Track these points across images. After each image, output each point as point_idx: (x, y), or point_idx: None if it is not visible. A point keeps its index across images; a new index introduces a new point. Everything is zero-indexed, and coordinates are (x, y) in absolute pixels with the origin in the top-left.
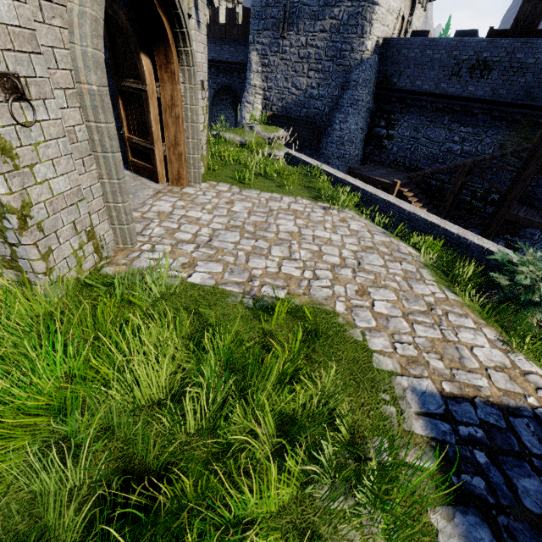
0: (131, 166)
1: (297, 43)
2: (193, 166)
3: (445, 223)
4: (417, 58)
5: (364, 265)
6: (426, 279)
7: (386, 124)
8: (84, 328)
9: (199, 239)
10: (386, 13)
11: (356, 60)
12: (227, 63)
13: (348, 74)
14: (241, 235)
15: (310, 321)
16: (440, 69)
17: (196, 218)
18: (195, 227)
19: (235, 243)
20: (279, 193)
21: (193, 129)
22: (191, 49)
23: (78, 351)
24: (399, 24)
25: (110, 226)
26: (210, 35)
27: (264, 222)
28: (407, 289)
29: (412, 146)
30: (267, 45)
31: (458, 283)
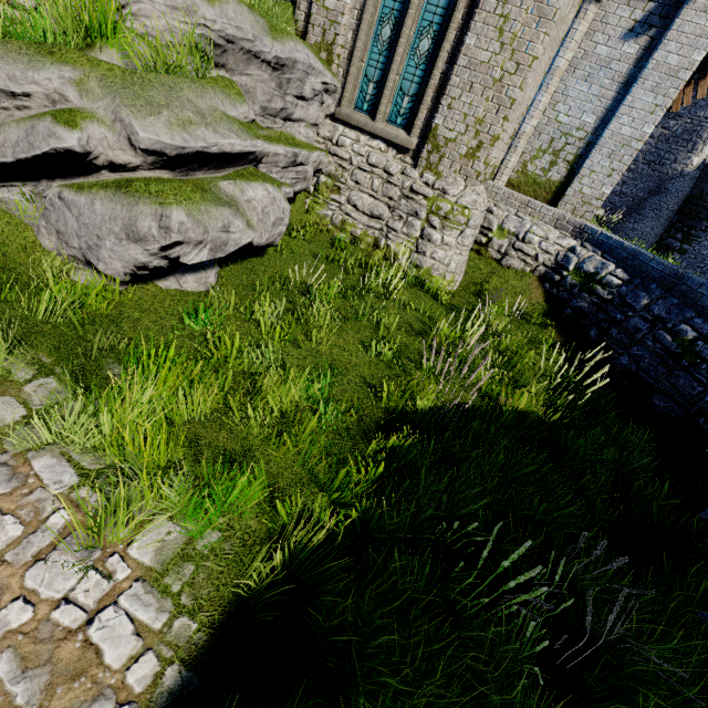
0: None
1: None
2: None
3: None
4: None
5: None
6: None
7: (683, 238)
8: None
9: None
10: None
11: (676, 171)
12: None
13: (661, 181)
14: None
15: None
16: None
17: None
18: None
19: None
20: None
21: None
22: None
23: None
24: None
25: None
26: None
27: None
28: None
29: (706, 265)
30: None
31: None
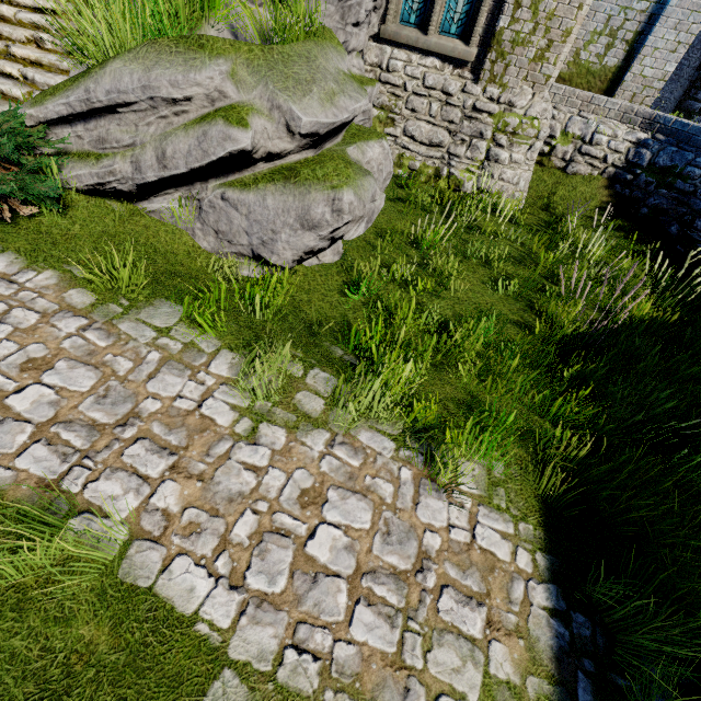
0: None
1: None
2: None
3: None
4: None
5: None
6: None
7: None
8: None
9: None
10: None
11: None
12: None
13: None
14: None
15: None
16: None
17: None
18: None
19: None
20: None
21: None
22: None
23: None
24: None
25: None
26: None
27: None
28: None
29: None
30: None
31: None
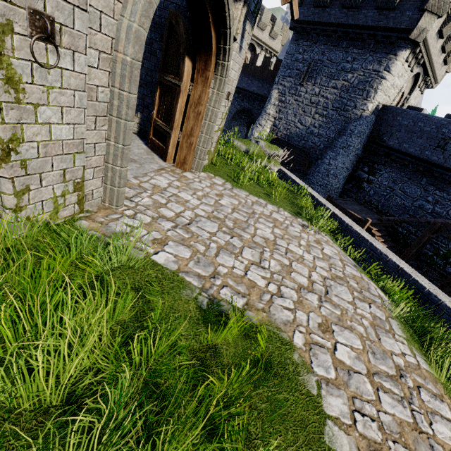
0: (149, 142)
1: (311, 92)
2: (199, 156)
3: (417, 275)
4: (409, 126)
5: (332, 295)
6: (396, 333)
7: (369, 171)
8: (20, 278)
9: (180, 219)
10: (390, 86)
11: (357, 115)
12: (252, 93)
13: (347, 124)
14: (220, 227)
15: (262, 346)
16: (428, 140)
17: (184, 200)
18: (180, 207)
19: (211, 233)
20: (265, 200)
21: (208, 127)
22: (228, 63)
23: (0, 303)
24: (398, 97)
25: (103, 184)
26: (246, 72)
27: (244, 221)
28: (375, 339)
29: (388, 194)
30: (287, 87)
31: (432, 350)
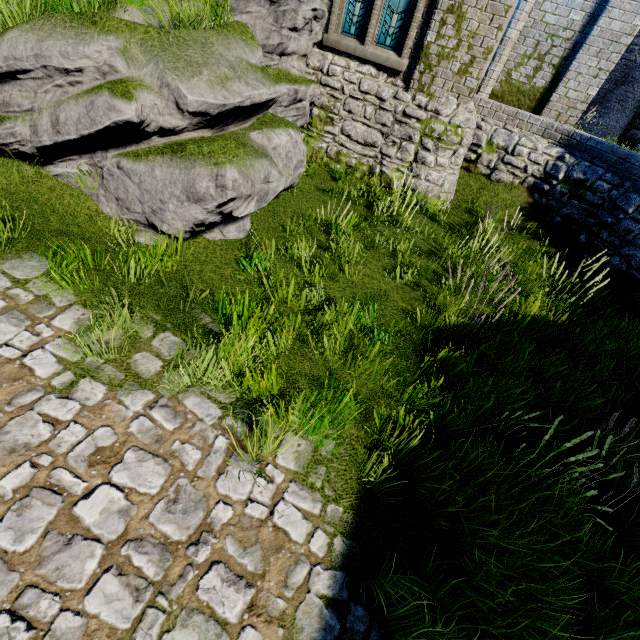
0: None
1: None
2: None
3: None
4: None
5: None
6: None
7: None
8: None
9: None
10: None
11: None
12: None
13: (628, 70)
14: None
15: None
16: None
17: None
18: None
19: None
20: None
21: None
22: None
23: None
24: None
25: None
26: None
27: None
28: None
29: None
30: None
31: None
